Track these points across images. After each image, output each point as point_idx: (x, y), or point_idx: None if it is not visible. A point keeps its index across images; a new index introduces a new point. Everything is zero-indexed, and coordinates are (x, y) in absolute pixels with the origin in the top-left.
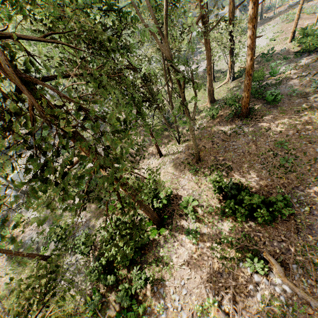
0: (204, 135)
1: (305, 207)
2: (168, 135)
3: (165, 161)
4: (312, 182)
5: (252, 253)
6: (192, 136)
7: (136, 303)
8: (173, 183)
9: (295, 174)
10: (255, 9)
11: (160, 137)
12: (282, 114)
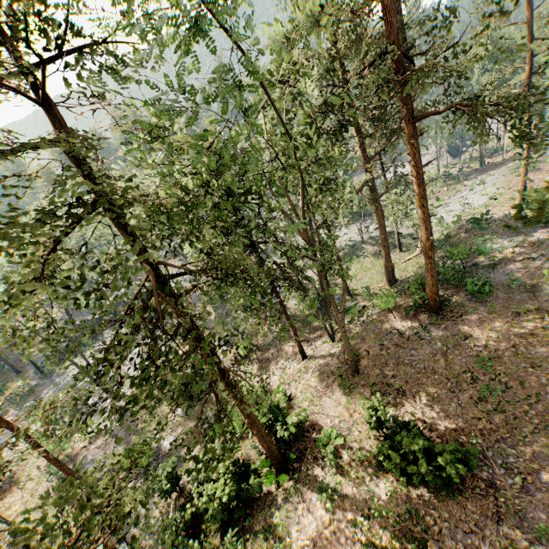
0: (370, 334)
1: (515, 477)
2: (320, 327)
3: (308, 366)
4: (530, 433)
5: (418, 544)
6: (341, 335)
7: None
8: (313, 404)
9: (503, 417)
10: (422, 189)
11: (308, 328)
12: (493, 315)
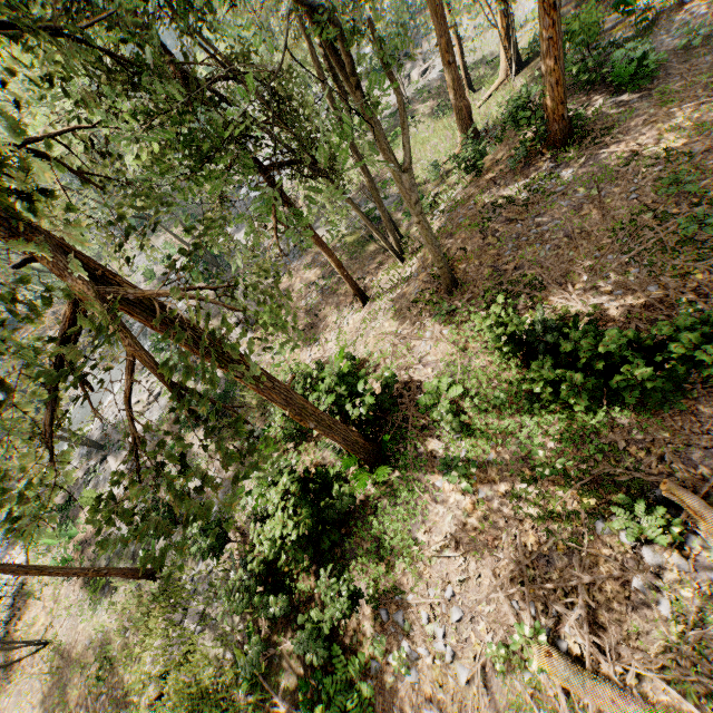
0: (459, 223)
1: None
2: (376, 252)
3: (375, 310)
4: None
5: (627, 491)
6: (417, 221)
7: (345, 654)
8: (398, 356)
9: None
10: None
11: (360, 261)
12: (669, 106)
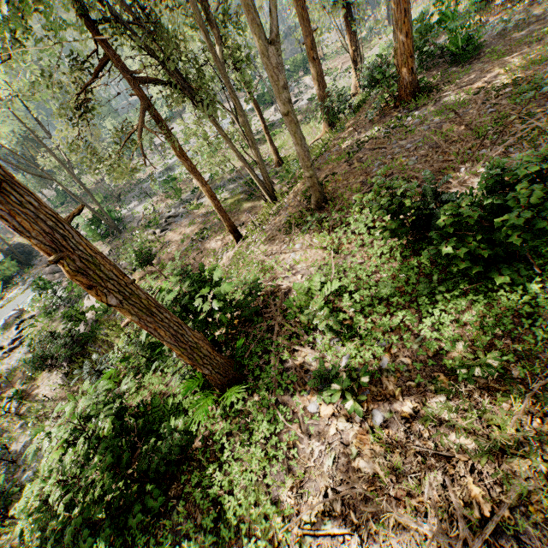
0: (326, 160)
1: None
2: (253, 206)
3: (247, 243)
4: None
5: None
6: (284, 111)
7: None
8: (266, 270)
9: None
10: None
11: (238, 214)
12: (500, 59)
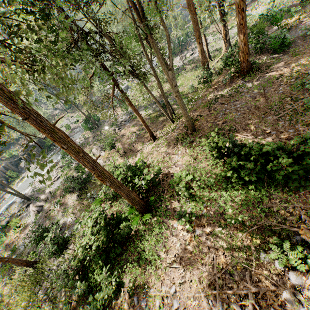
0: (199, 105)
1: None
2: (163, 120)
3: (158, 143)
4: None
5: (279, 236)
6: (175, 95)
7: None
8: (164, 162)
9: None
10: None
11: (155, 124)
12: (297, 56)
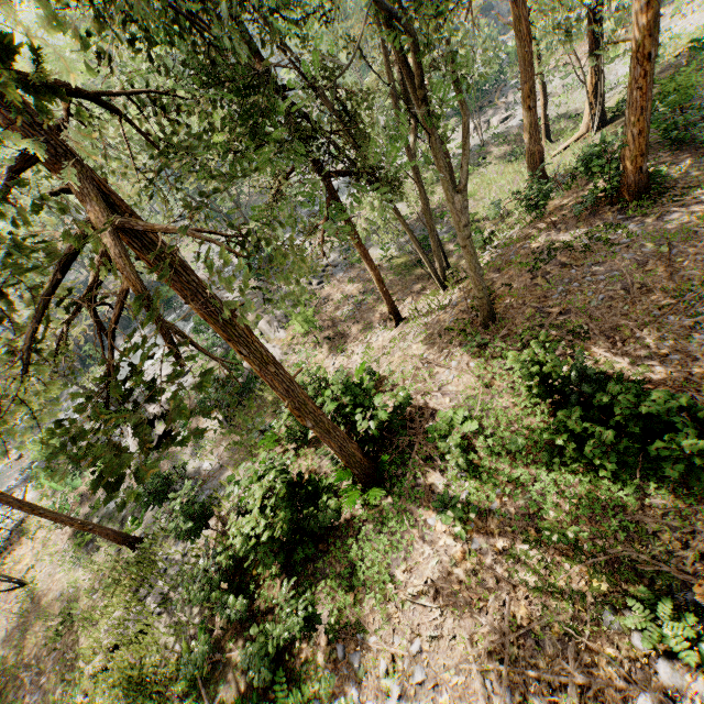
0: (510, 260)
1: None
2: (421, 277)
3: (406, 331)
4: None
5: (650, 585)
6: (463, 245)
7: (289, 683)
8: (418, 380)
9: None
10: None
11: (403, 283)
12: None
